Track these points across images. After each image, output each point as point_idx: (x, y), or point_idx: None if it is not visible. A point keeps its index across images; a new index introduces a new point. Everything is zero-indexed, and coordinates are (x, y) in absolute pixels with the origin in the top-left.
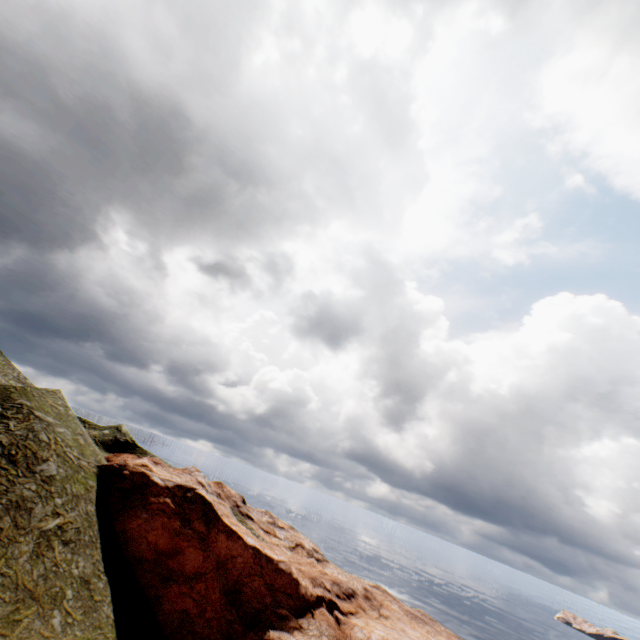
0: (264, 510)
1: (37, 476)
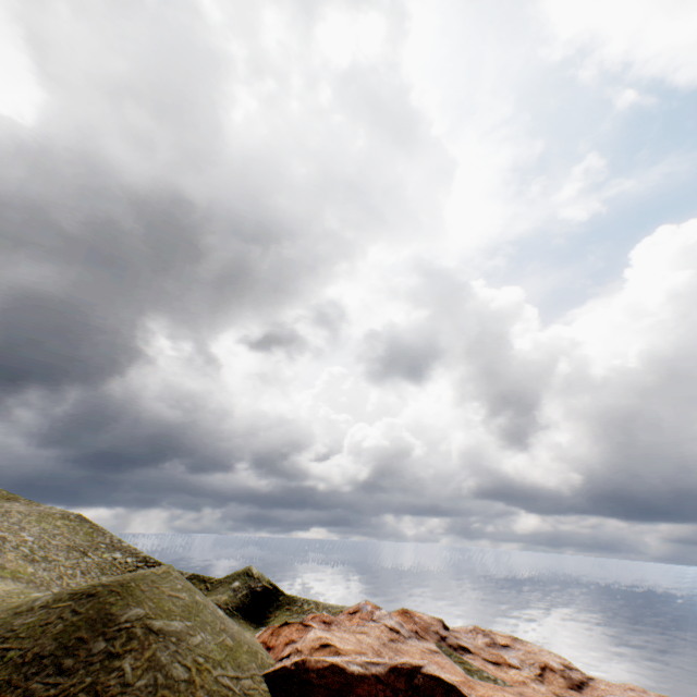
0: (471, 627)
1: None
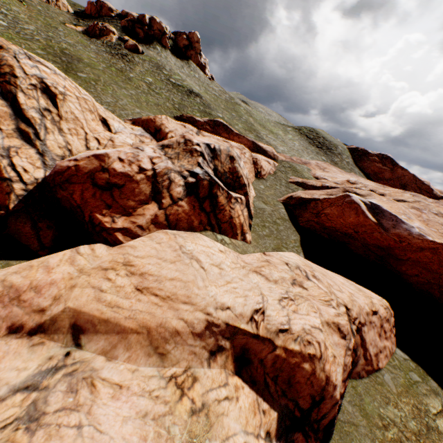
0: None
1: (338, 148)
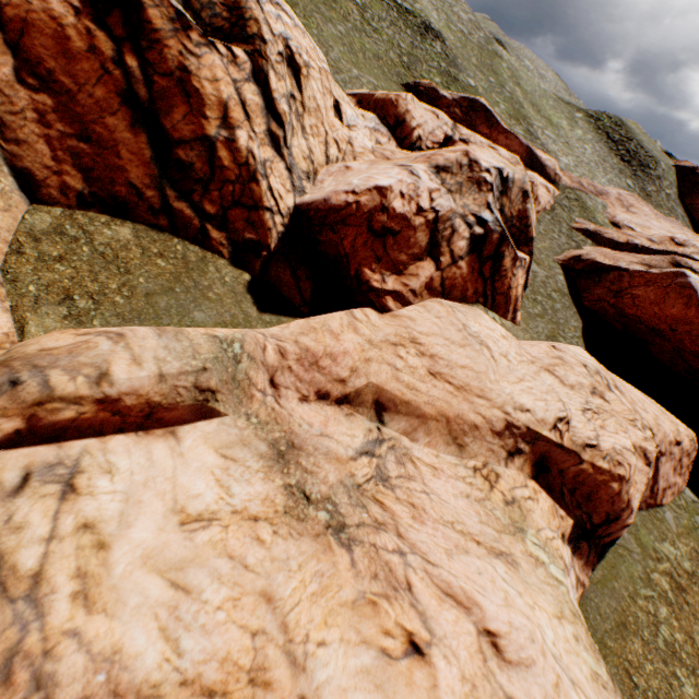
0: None
1: (660, 166)
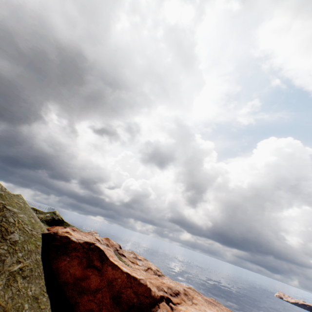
0: (131, 251)
1: (7, 241)
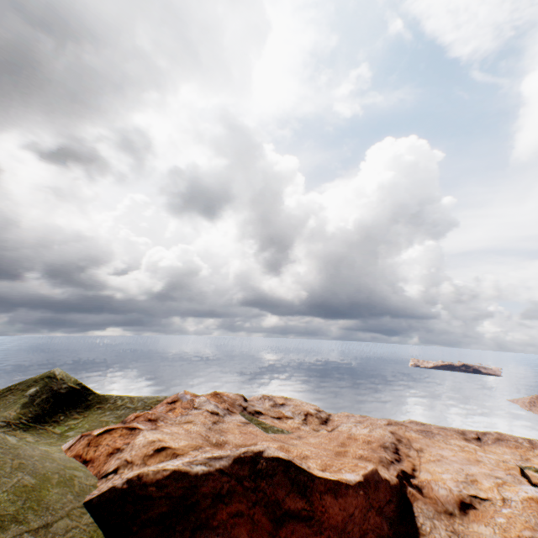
0: (261, 396)
1: None
